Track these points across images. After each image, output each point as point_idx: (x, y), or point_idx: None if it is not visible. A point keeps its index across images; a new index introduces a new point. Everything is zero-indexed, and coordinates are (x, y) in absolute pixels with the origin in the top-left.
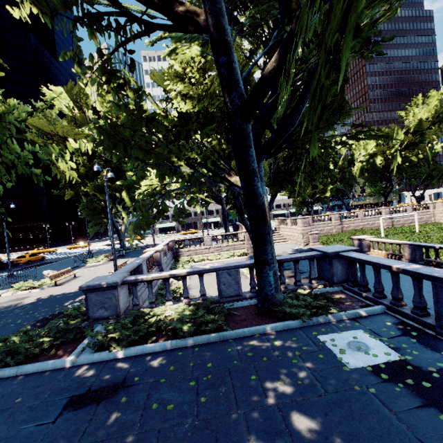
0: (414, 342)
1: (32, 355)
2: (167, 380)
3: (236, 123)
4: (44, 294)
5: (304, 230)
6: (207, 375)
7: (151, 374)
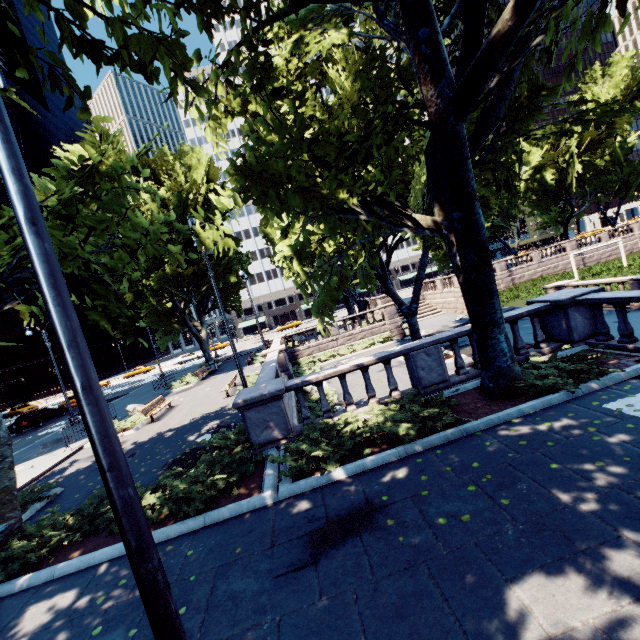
0: None
1: (210, 499)
2: (431, 491)
3: (447, 125)
4: (146, 434)
5: None
6: (483, 476)
7: (400, 489)
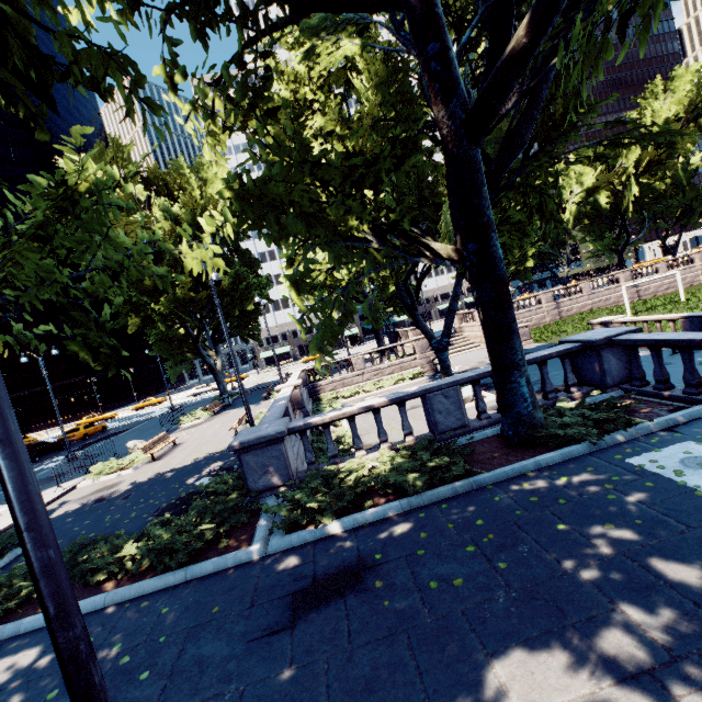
0: None
1: (195, 551)
2: (428, 550)
3: (459, 149)
4: (144, 474)
5: None
6: (485, 535)
7: (396, 547)
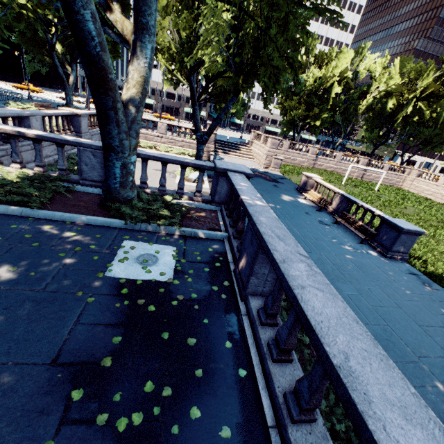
0: (205, 271)
1: None
2: None
3: None
4: None
5: (270, 151)
6: None
7: None
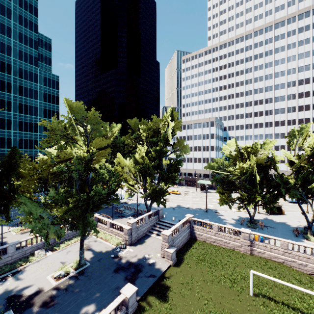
0: None
1: None
2: None
3: None
4: (8, 239)
5: (163, 244)
6: None
7: None
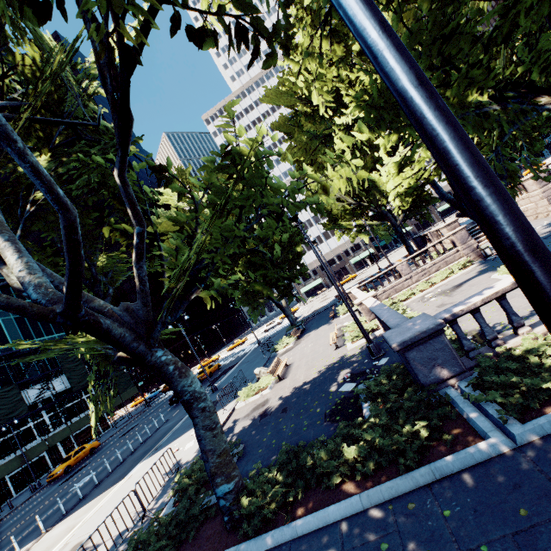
0: None
1: (421, 449)
2: None
3: None
4: (282, 391)
5: (546, 190)
6: None
7: None
